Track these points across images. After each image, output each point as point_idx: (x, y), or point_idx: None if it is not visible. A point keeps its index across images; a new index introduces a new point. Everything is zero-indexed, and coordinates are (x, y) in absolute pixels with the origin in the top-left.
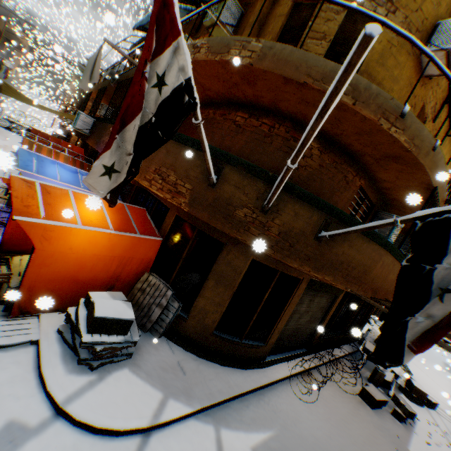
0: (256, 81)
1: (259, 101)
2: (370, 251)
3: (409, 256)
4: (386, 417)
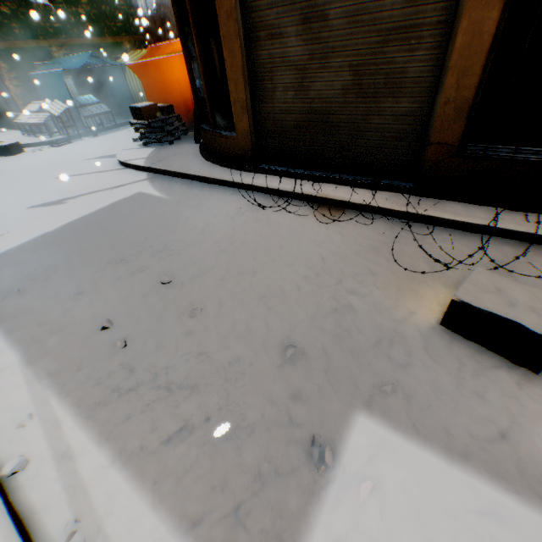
0: None
1: None
2: None
3: None
4: (479, 380)
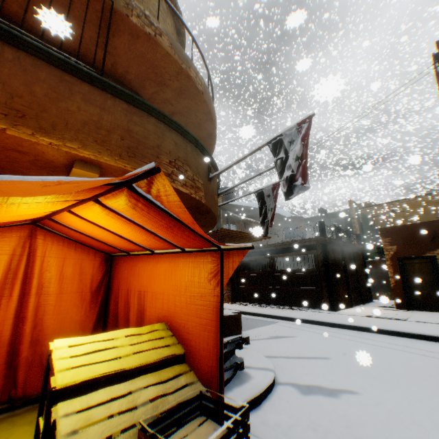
0: (188, 98)
1: (164, 104)
2: None
3: (260, 204)
4: None
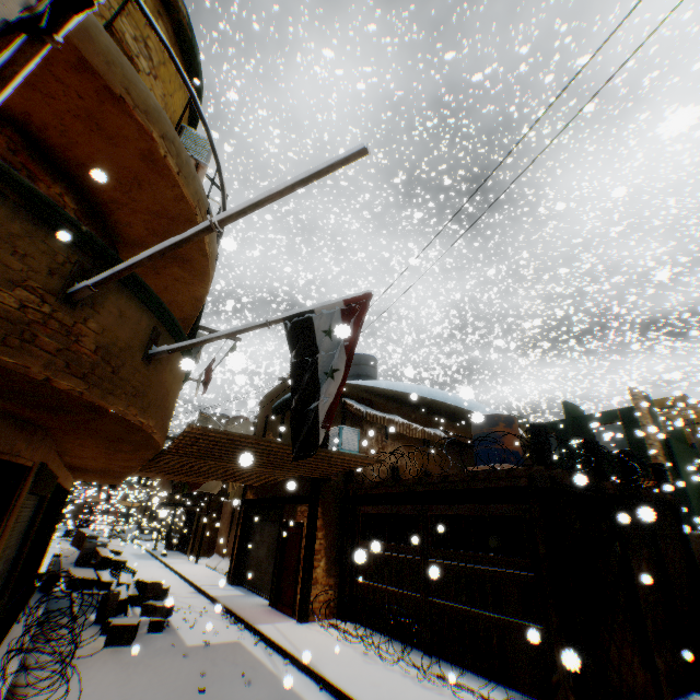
0: None
1: None
2: (181, 378)
3: (294, 353)
4: (150, 638)
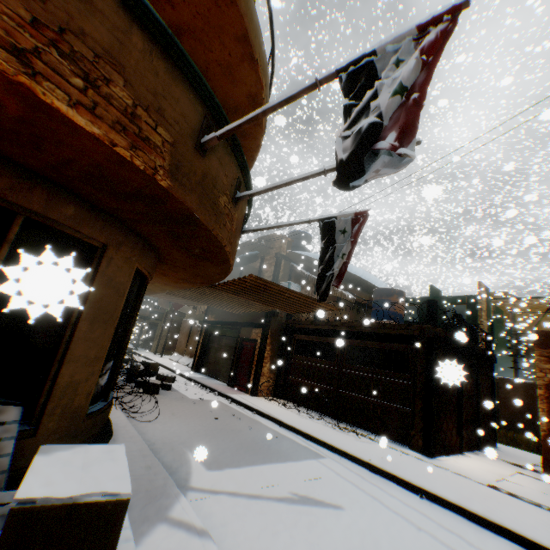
0: None
1: (157, 3)
2: None
3: (324, 242)
4: (167, 393)
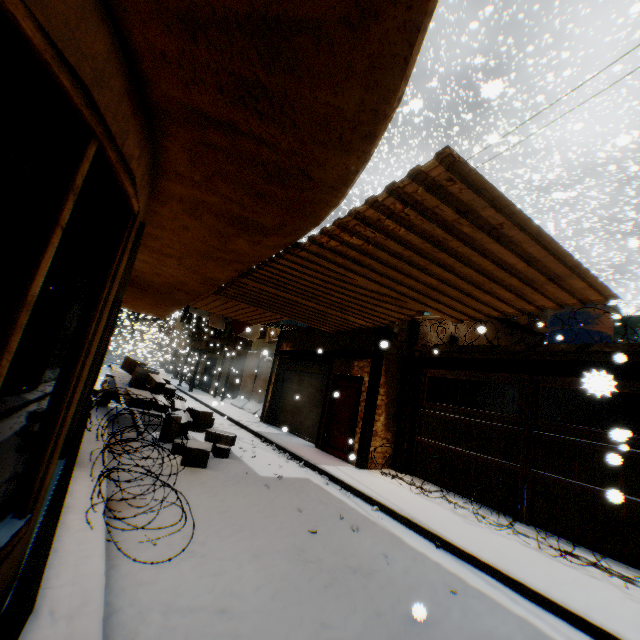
0: None
1: None
2: None
3: None
4: (221, 465)
